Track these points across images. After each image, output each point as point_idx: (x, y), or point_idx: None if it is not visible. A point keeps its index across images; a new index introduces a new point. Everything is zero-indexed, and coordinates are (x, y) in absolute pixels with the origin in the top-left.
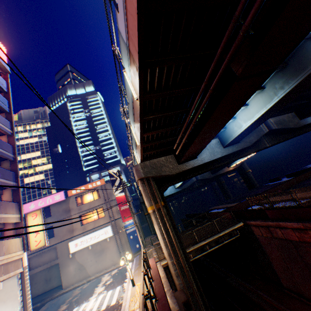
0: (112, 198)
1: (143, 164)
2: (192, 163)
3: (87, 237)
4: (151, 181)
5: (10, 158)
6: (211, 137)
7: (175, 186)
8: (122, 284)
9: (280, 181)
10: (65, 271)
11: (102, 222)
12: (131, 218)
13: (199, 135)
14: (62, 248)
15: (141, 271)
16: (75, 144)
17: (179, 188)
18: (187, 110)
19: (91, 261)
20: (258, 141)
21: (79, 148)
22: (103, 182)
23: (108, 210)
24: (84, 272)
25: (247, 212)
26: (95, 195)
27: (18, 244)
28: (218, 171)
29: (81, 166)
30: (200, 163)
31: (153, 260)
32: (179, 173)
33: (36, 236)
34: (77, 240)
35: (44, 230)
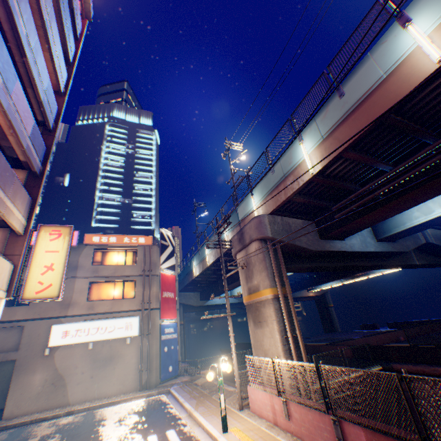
0: (155, 271)
1: (272, 218)
2: (338, 245)
3: (91, 326)
4: (279, 248)
5: (50, 123)
6: (415, 202)
7: (233, 293)
8: (175, 426)
9: (381, 330)
10: (22, 382)
11: (127, 306)
12: (172, 316)
13: (423, 186)
14: (36, 331)
15: (216, 409)
16: (94, 183)
17: (236, 299)
18: (435, 137)
19: (81, 373)
20: (406, 253)
21: (98, 191)
22: (150, 242)
23: (144, 288)
24: (60, 394)
25: (395, 349)
26: (129, 258)
27: (4, 273)
28: (295, 291)
29: (91, 218)
30: (349, 249)
31: (266, 386)
32: (315, 254)
33: (43, 274)
34: (71, 324)
35: (66, 268)
